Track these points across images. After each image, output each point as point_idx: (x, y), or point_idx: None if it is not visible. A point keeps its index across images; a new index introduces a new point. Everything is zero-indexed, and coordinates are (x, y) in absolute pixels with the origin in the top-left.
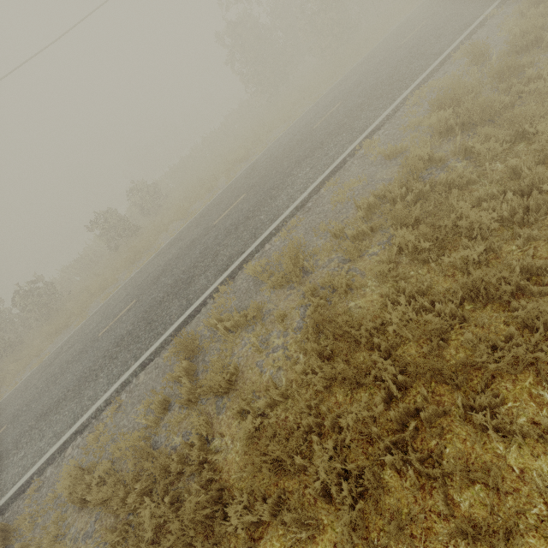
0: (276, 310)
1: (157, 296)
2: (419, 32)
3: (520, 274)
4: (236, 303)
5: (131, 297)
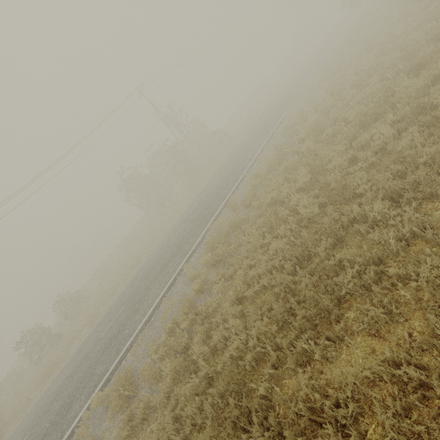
0: (109, 439)
1: (44, 427)
2: (222, 178)
3: (210, 401)
4: (91, 432)
5: (28, 428)
